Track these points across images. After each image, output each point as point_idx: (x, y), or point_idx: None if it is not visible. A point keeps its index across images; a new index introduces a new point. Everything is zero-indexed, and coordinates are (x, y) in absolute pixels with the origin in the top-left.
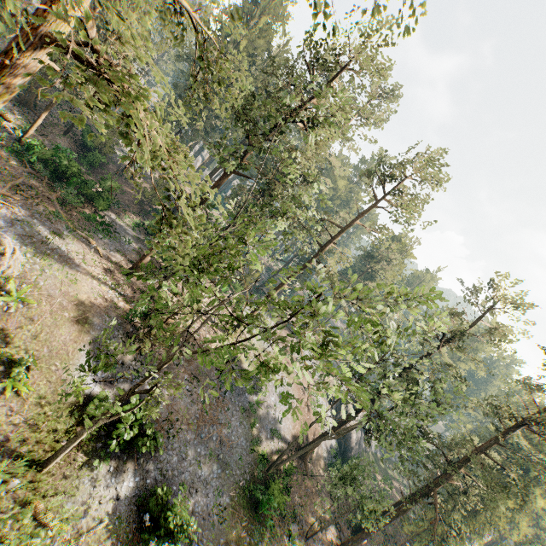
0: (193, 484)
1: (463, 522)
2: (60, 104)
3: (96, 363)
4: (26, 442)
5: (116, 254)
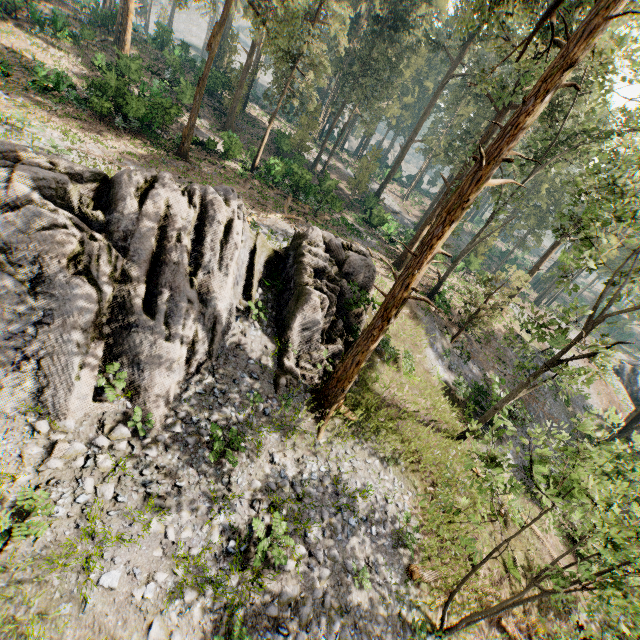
0: None
1: None
2: (242, 118)
3: (434, 353)
4: (439, 421)
5: (374, 252)
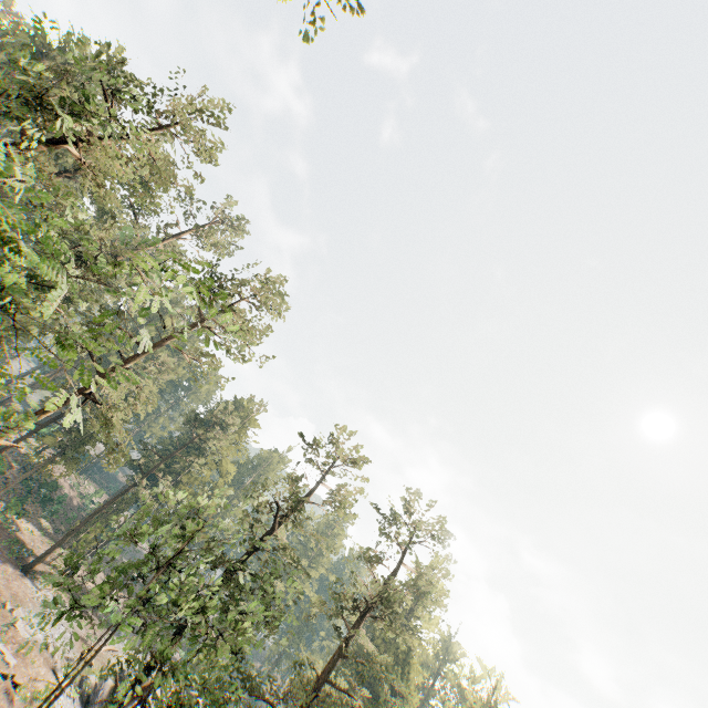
0: None
1: None
2: None
3: None
4: None
5: None
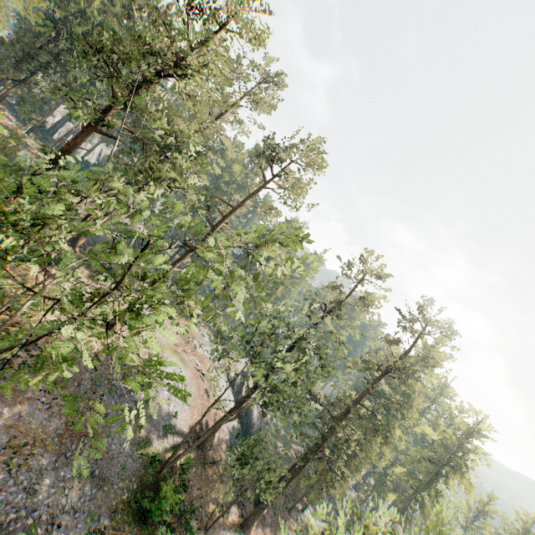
0: (53, 518)
1: (347, 465)
2: None
3: None
4: None
5: None
